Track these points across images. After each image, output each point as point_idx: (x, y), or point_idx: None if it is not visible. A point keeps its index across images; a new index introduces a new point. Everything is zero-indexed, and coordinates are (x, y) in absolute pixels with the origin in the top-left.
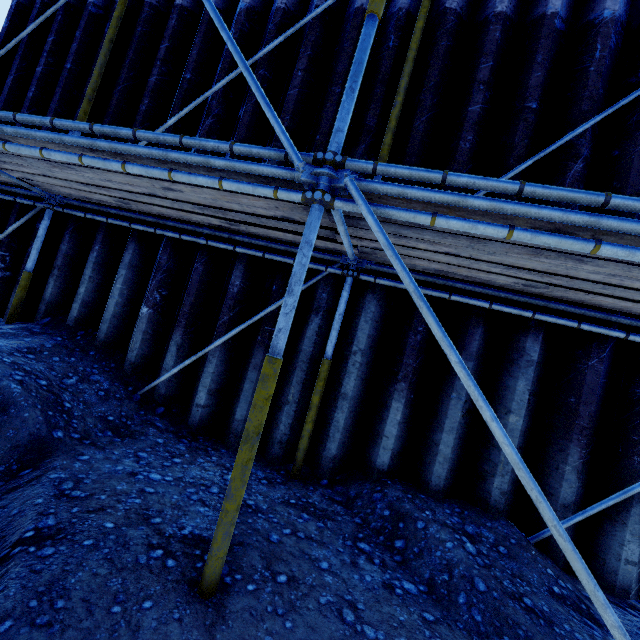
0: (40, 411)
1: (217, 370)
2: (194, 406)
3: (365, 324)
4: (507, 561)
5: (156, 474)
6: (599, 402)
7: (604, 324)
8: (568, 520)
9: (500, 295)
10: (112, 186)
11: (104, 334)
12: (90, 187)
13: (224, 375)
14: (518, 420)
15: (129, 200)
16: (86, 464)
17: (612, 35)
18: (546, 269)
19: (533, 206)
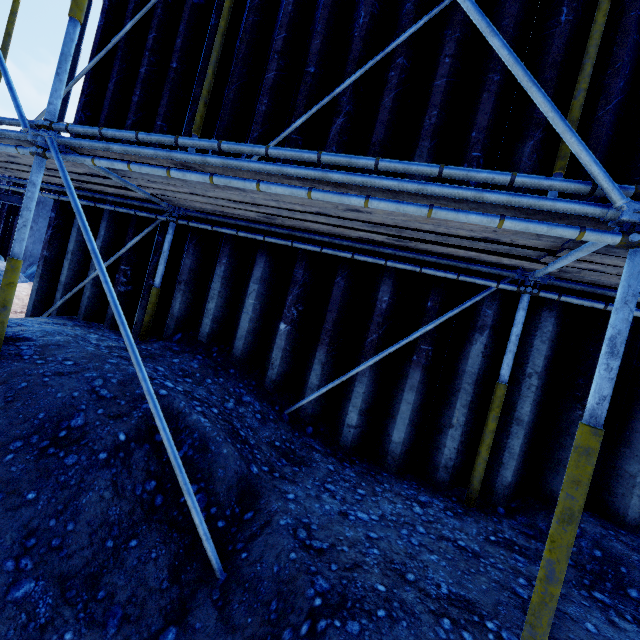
0: (232, 445)
1: (367, 390)
2: (345, 426)
3: (541, 344)
4: None
5: (360, 512)
6: None
7: None
8: None
9: None
10: (272, 204)
11: (240, 351)
12: (240, 204)
13: (373, 394)
14: None
15: (279, 216)
16: (298, 505)
17: None
18: None
19: None
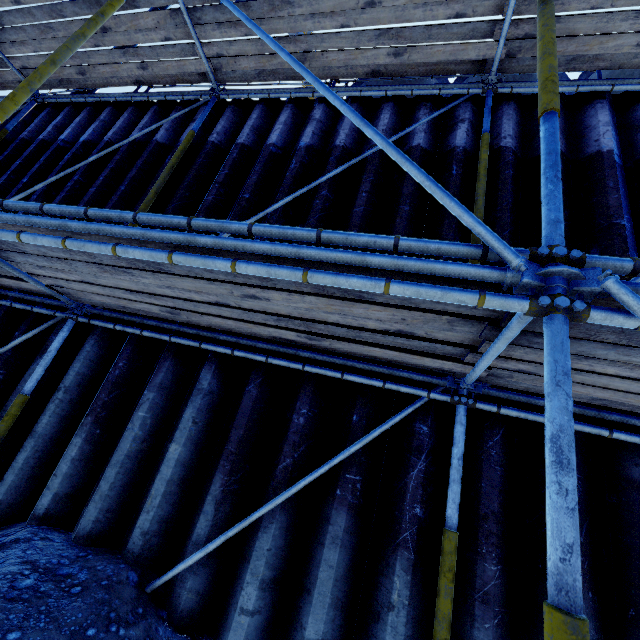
0: None
1: None
2: None
3: (78, 362)
4: (64, 600)
5: None
6: (254, 427)
7: (264, 353)
8: (188, 558)
9: (181, 329)
10: None
11: None
12: None
13: None
14: (177, 448)
15: None
16: None
17: (304, 155)
18: (143, 289)
19: (0, 213)
